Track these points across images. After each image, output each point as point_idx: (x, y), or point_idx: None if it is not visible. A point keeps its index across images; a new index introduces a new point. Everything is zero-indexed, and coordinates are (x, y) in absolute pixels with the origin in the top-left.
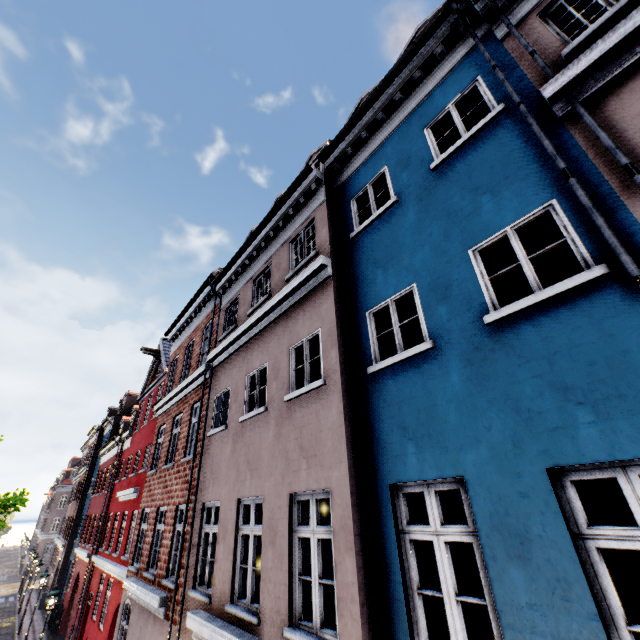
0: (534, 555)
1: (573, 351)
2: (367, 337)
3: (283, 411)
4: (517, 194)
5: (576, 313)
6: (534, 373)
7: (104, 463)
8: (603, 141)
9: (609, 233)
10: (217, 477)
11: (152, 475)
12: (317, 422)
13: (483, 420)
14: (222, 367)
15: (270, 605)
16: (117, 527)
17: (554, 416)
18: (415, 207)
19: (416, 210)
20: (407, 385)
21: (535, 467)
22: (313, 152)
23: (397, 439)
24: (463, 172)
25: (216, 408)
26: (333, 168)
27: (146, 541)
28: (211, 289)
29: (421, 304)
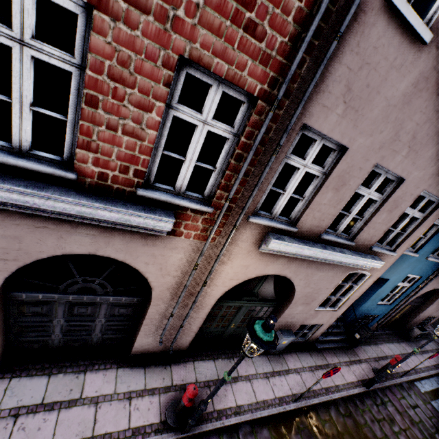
0: None
1: None
2: None
3: None
4: None
5: None
6: None
7: None
8: None
9: None
10: (358, 111)
11: None
12: None
13: None
14: None
15: (366, 238)
16: None
17: None
18: None
19: None
20: None
21: None
22: None
23: None
24: None
25: None
26: None
27: None
28: None
29: None
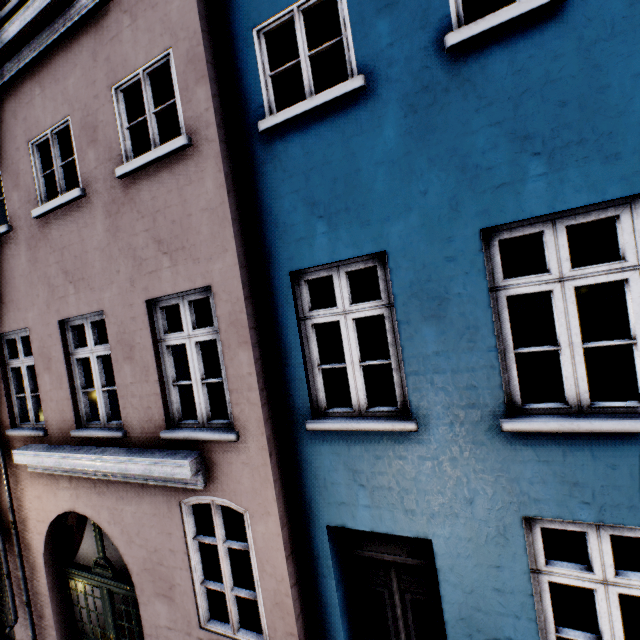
0: (450, 312)
1: (547, 89)
2: (256, 74)
3: (117, 194)
4: None
5: (565, 34)
6: (494, 120)
7: None
8: None
9: None
10: (13, 300)
11: None
12: (182, 203)
13: (419, 184)
14: None
15: (138, 417)
16: None
17: (504, 171)
18: None
19: None
20: (320, 146)
21: (470, 230)
22: None
23: (302, 219)
24: None
25: None
26: None
27: None
28: None
29: (350, 16)
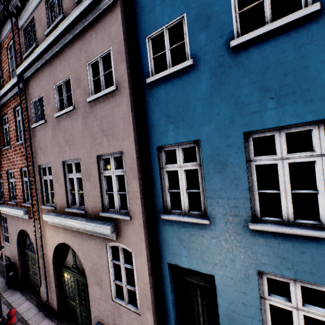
0: (227, 170)
1: (278, 67)
2: (146, 57)
3: (87, 109)
4: None
5: (288, 41)
6: (252, 81)
7: None
8: None
9: None
10: (45, 151)
11: None
12: (112, 114)
13: (216, 110)
14: (32, 80)
15: (91, 205)
16: None
17: (255, 106)
18: None
19: None
20: (172, 90)
21: (238, 132)
22: None
23: (163, 123)
24: None
25: (34, 110)
26: None
27: (5, 188)
28: (4, 8)
29: (188, 31)
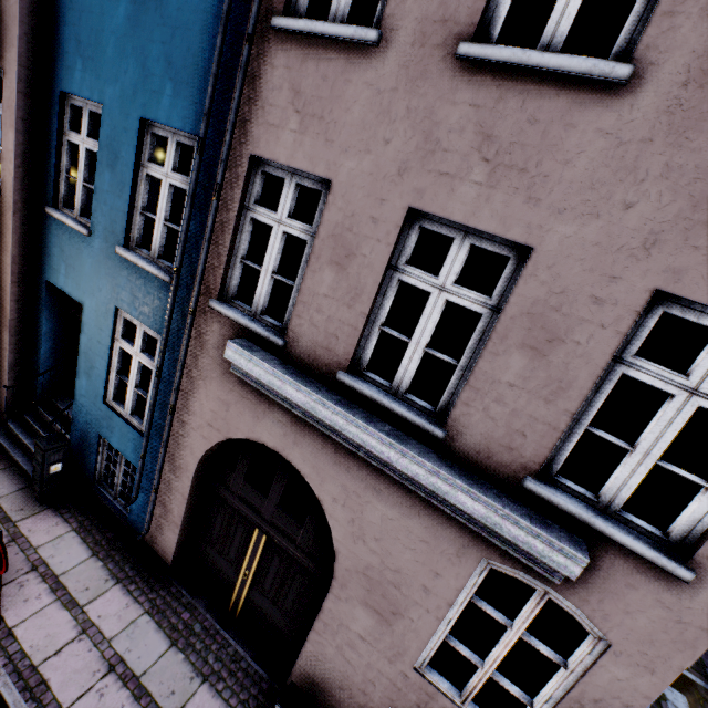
0: (118, 168)
1: (186, 33)
2: None
3: None
4: None
5: None
6: (163, 39)
7: None
8: None
9: None
10: None
11: None
12: None
13: (125, 64)
14: None
15: None
16: None
17: (158, 82)
18: None
19: None
20: None
21: (137, 115)
22: None
23: (72, 51)
24: None
25: None
26: None
27: None
28: None
29: None
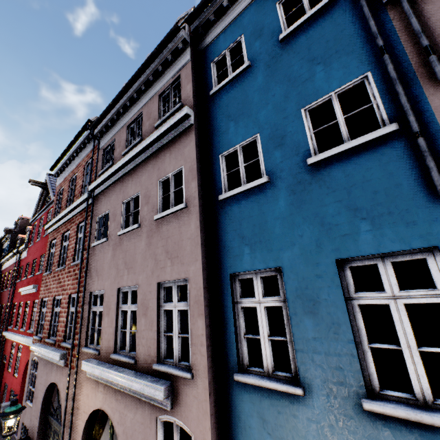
0: (321, 311)
1: (365, 184)
2: (219, 174)
3: (153, 227)
4: (343, 66)
5: (371, 158)
6: (337, 199)
7: (5, 269)
8: (414, 25)
9: (405, 99)
10: (101, 274)
11: (47, 275)
12: (179, 234)
13: (298, 231)
14: (102, 195)
15: (143, 352)
16: (22, 312)
17: (346, 227)
18: (264, 72)
19: (264, 74)
20: (247, 208)
21: (329, 259)
22: (180, 17)
23: (237, 245)
24: (304, 45)
25: (98, 226)
26: (197, 32)
27: (46, 319)
28: (90, 133)
29: (262, 150)
